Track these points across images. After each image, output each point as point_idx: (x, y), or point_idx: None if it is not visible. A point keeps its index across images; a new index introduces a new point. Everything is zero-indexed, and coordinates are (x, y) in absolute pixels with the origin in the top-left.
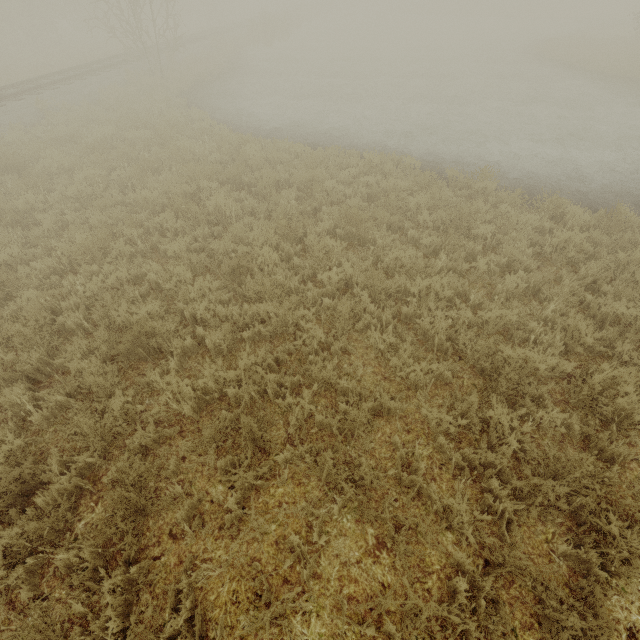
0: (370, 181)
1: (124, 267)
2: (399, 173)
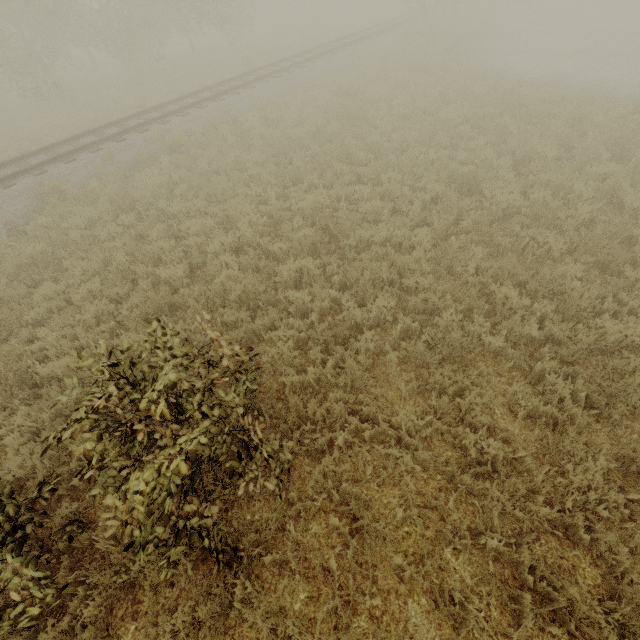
0: (637, 120)
1: (446, 149)
2: None
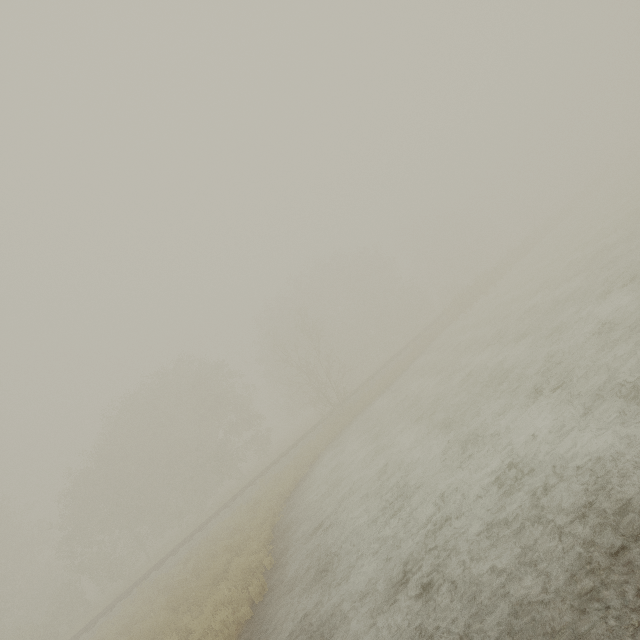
0: None
1: None
2: (205, 638)
